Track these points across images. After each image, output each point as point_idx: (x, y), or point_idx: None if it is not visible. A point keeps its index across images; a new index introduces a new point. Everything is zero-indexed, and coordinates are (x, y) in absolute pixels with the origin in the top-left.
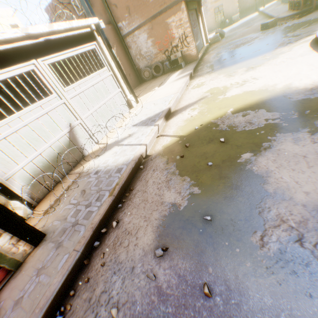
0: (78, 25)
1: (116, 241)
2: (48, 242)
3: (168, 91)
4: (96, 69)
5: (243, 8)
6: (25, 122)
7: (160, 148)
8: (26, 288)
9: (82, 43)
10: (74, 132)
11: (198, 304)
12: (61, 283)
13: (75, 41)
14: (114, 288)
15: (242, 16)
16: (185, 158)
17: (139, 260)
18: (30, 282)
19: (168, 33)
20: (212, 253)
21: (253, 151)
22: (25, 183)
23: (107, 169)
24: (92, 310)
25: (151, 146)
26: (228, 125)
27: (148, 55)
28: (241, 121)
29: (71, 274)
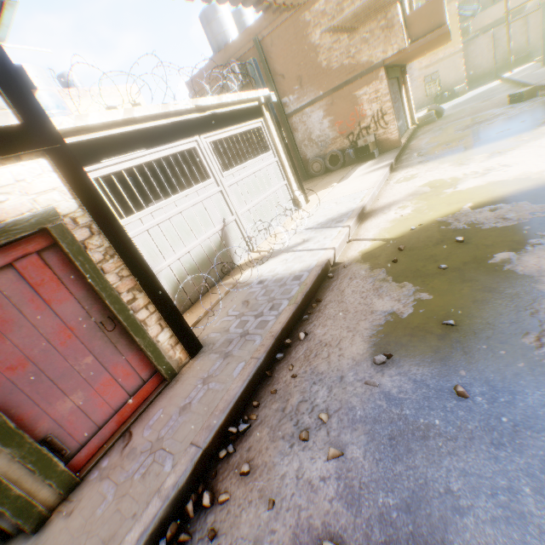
0: (247, 97)
1: (308, 353)
2: (208, 353)
3: (356, 186)
4: (259, 153)
5: (473, 75)
6: (178, 208)
7: (355, 254)
8: (192, 396)
9: (247, 120)
10: (227, 231)
11: (450, 405)
12: (243, 388)
13: (240, 117)
14: (318, 397)
15: (471, 86)
16: (399, 263)
17: (349, 370)
18: (195, 390)
19: (355, 109)
20: (463, 357)
21: (512, 249)
22: (168, 285)
23: (277, 277)
24: (289, 418)
25: (340, 253)
26: (467, 223)
27: (321, 140)
28: (487, 218)
29: (252, 383)
